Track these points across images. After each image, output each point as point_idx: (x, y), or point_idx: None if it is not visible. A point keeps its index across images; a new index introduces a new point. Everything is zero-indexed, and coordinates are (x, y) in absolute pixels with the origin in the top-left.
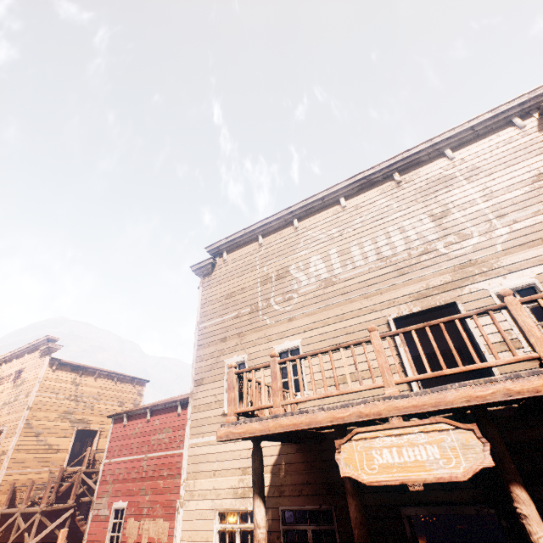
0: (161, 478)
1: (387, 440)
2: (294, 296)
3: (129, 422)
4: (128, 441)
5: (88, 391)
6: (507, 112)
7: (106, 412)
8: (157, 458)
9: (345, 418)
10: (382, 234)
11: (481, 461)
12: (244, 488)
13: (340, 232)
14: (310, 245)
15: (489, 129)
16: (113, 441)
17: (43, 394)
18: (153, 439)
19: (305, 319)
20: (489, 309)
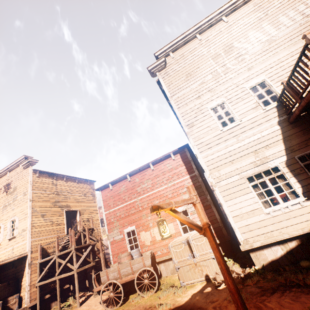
0: None
1: None
2: (246, 57)
3: (114, 188)
4: (119, 197)
5: (63, 188)
6: None
7: (78, 200)
8: (147, 197)
9: None
10: (300, 4)
11: None
12: (261, 159)
13: (265, 13)
14: (244, 27)
15: None
16: (106, 201)
17: (36, 191)
18: (138, 189)
19: (262, 65)
20: None
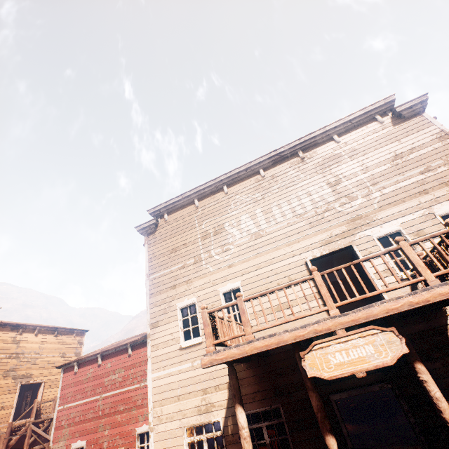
0: (118, 413)
1: (337, 346)
2: (231, 247)
3: (80, 370)
4: (81, 386)
5: (29, 347)
6: (372, 111)
7: (49, 364)
8: (112, 396)
9: (305, 335)
10: (294, 197)
11: (401, 350)
12: (207, 405)
13: (262, 196)
14: (240, 207)
15: (361, 122)
16: (65, 389)
17: None
18: (106, 380)
19: (242, 265)
20: (390, 250)
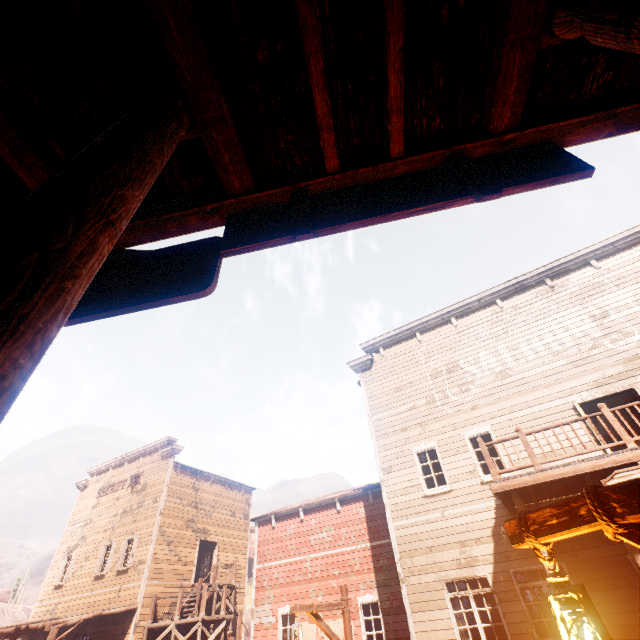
0: (332, 578)
1: None
2: (472, 387)
3: (278, 524)
4: (282, 543)
5: (205, 498)
6: None
7: (221, 522)
8: (322, 558)
9: (603, 465)
10: (547, 332)
11: None
12: (467, 558)
13: (504, 330)
14: (476, 342)
15: (627, 245)
16: (262, 545)
17: (171, 499)
18: (312, 538)
19: (489, 407)
20: None
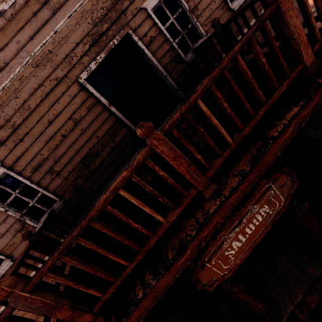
0: None
1: (232, 235)
2: None
3: None
4: None
5: None
6: None
7: None
8: None
9: (189, 257)
10: None
11: (292, 189)
12: None
13: None
14: None
15: None
16: None
17: None
18: None
19: None
20: (265, 19)
